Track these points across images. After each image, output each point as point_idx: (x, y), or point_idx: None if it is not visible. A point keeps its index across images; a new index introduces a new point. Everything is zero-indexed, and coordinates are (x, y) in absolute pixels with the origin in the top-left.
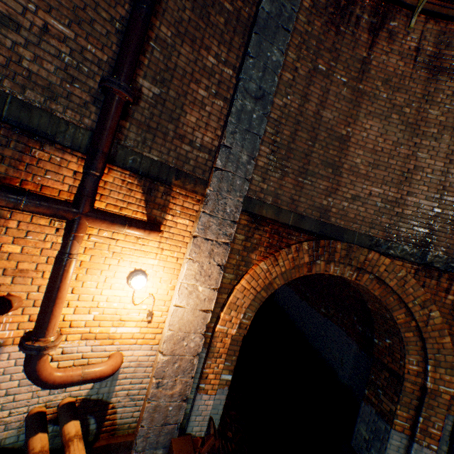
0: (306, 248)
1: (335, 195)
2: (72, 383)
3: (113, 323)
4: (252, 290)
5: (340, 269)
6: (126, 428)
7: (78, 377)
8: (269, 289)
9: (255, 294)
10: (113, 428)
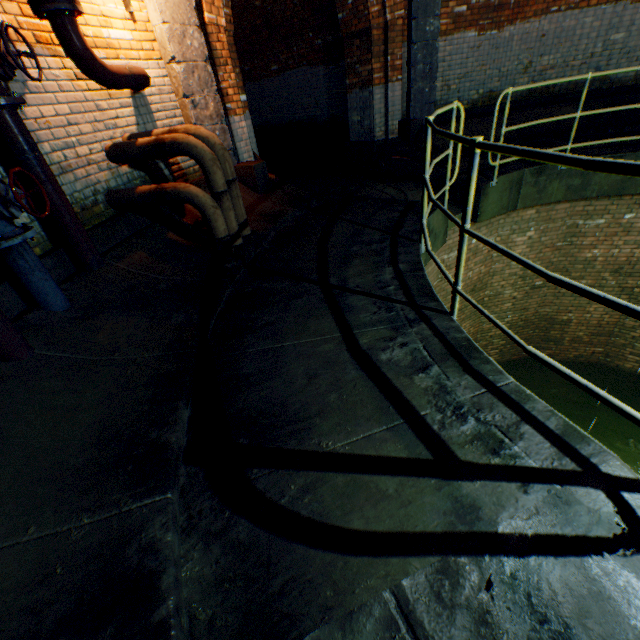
0: None
1: None
2: (127, 78)
3: (99, 21)
4: None
5: None
6: (193, 173)
7: (126, 71)
8: None
9: None
10: (184, 175)
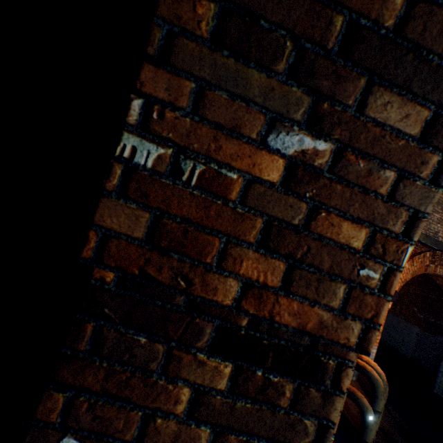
0: (428, 256)
1: (441, 223)
2: None
3: None
4: (399, 280)
5: (442, 270)
6: None
7: None
8: (403, 280)
9: (400, 282)
10: None
